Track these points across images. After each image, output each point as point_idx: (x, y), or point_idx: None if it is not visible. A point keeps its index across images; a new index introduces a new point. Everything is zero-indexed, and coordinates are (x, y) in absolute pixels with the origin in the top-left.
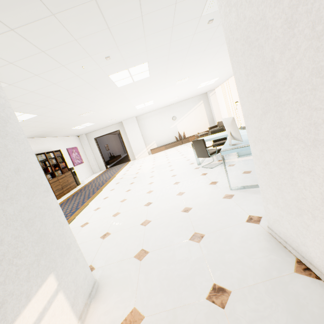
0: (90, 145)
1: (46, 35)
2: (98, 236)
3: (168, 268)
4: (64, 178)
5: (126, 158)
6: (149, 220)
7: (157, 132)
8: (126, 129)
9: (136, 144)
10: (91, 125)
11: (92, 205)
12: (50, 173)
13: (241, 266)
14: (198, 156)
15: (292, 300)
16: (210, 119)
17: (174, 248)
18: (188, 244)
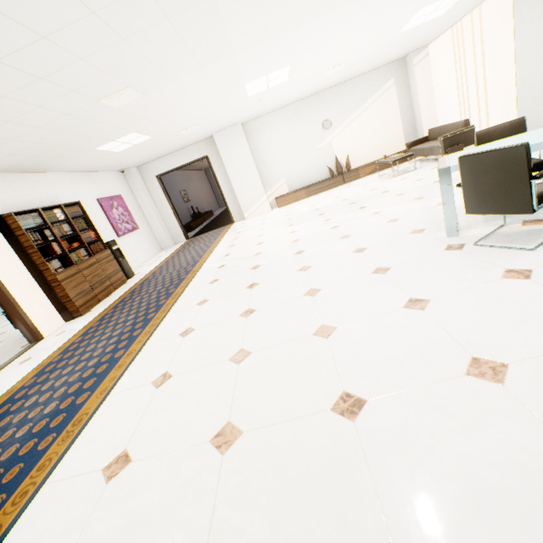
0: (149, 191)
1: None
2: None
3: None
4: (95, 266)
5: (223, 216)
6: None
7: (289, 158)
8: (222, 153)
9: (246, 187)
10: (143, 141)
11: (151, 356)
12: (60, 256)
13: None
14: (472, 210)
15: None
16: (407, 124)
17: None
18: None
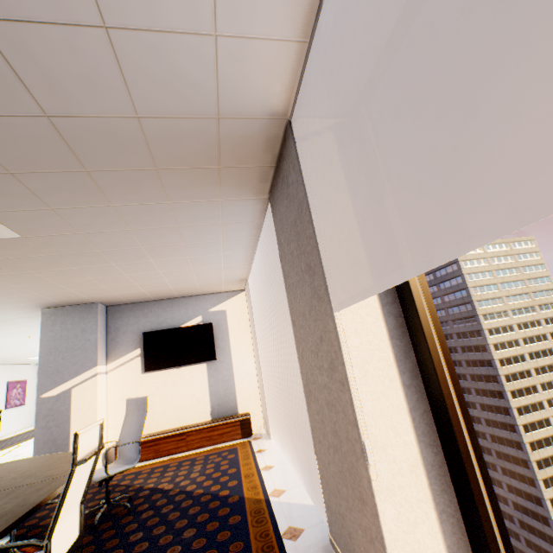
0: None
1: (2, 332)
2: None
3: None
4: None
5: None
6: None
7: None
8: None
9: None
10: None
11: None
12: None
13: None
14: None
15: None
16: None
17: None
18: None
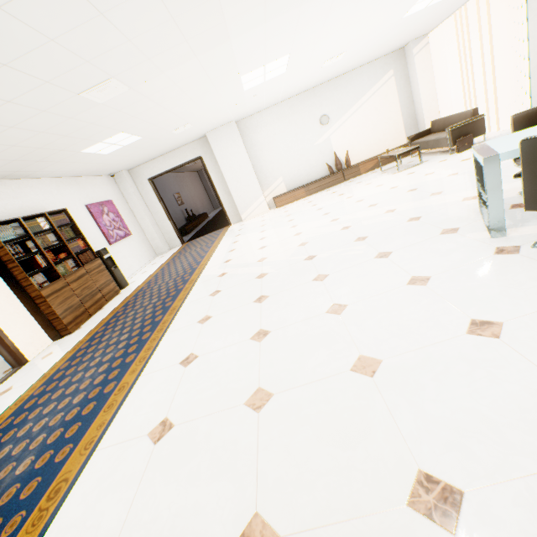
0: (141, 195)
1: None
2: None
3: None
4: (84, 277)
5: (219, 218)
6: None
7: (286, 156)
8: (216, 153)
9: (242, 187)
10: (133, 142)
11: (147, 393)
12: (45, 269)
13: None
14: (535, 206)
15: None
16: (408, 117)
17: None
18: None
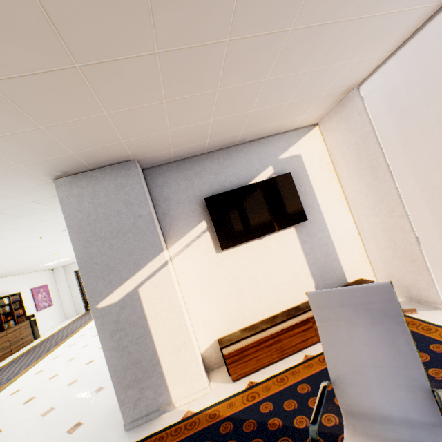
0: (67, 280)
1: (5, 235)
2: (22, 401)
3: (59, 417)
4: (17, 331)
5: None
6: (77, 379)
7: None
8: None
9: None
10: (68, 259)
11: (37, 367)
12: None
13: (104, 407)
14: None
15: (109, 420)
16: None
17: (76, 401)
18: (87, 397)
